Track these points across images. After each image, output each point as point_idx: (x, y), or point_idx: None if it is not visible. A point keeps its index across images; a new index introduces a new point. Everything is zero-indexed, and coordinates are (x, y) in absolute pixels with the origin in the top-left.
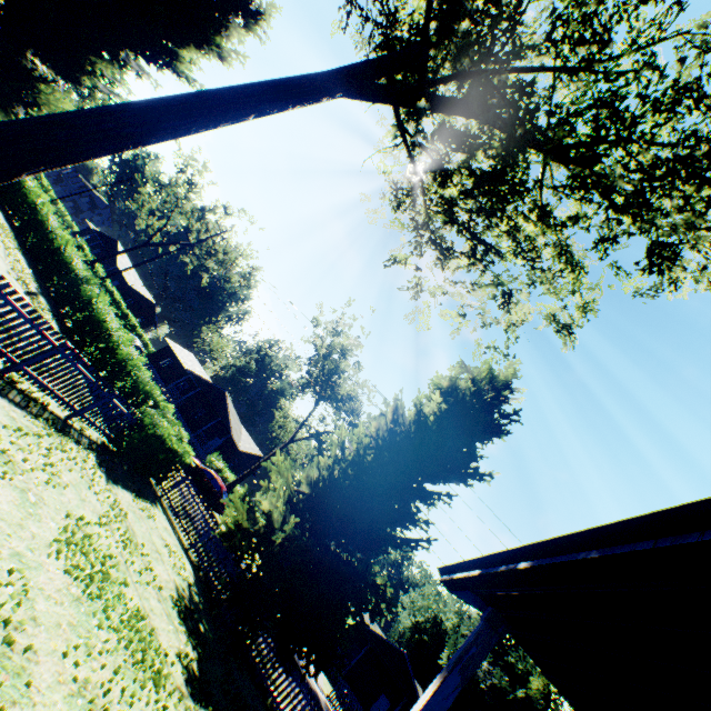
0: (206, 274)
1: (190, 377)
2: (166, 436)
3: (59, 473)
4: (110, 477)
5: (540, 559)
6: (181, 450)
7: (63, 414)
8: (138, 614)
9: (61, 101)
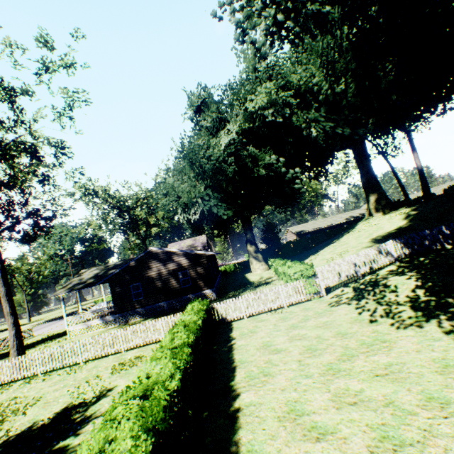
0: None
1: None
2: None
3: None
4: None
5: (78, 290)
6: None
7: None
8: None
9: None
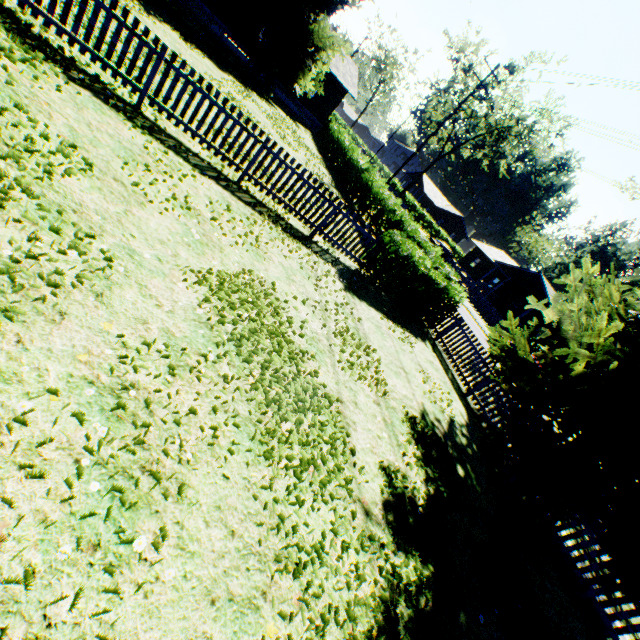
0: (500, 162)
1: (500, 271)
2: (412, 258)
3: (265, 251)
4: (351, 290)
5: None
6: (442, 283)
7: (307, 234)
8: (314, 389)
9: (324, 29)
